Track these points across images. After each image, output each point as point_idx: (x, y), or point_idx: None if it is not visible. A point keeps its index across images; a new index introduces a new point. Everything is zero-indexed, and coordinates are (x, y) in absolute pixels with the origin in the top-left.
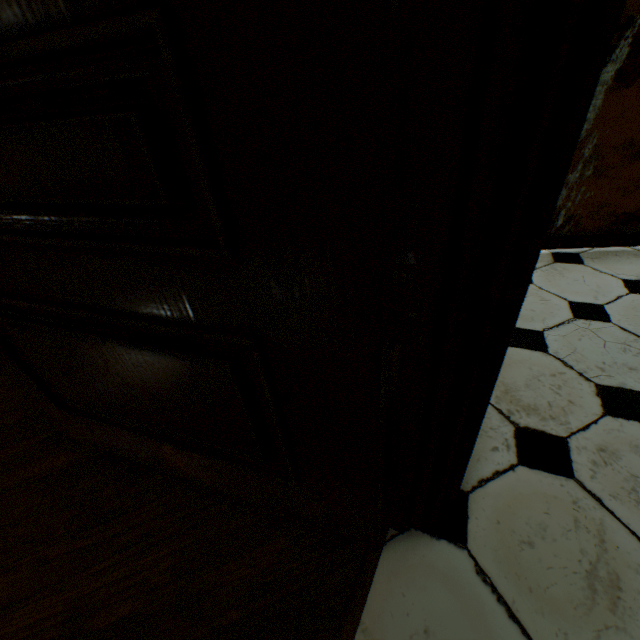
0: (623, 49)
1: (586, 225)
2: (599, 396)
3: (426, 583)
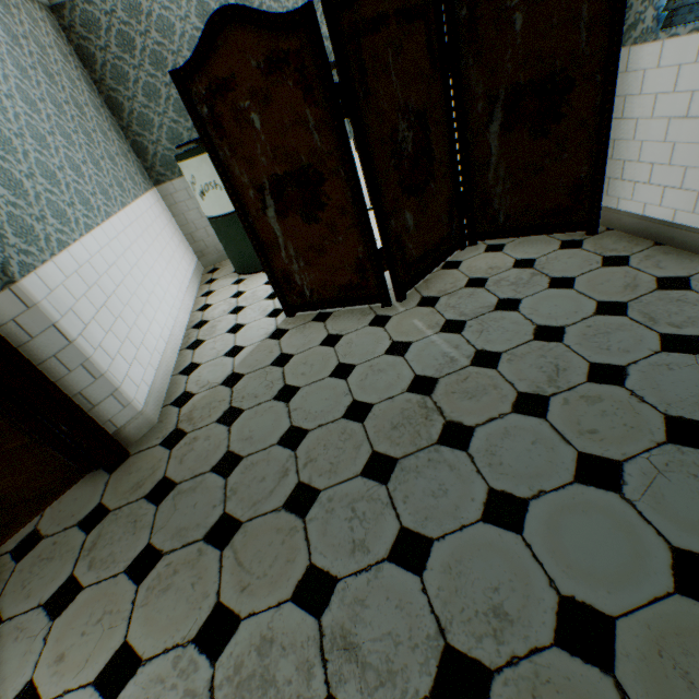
0: (270, 200)
1: (325, 294)
2: (225, 412)
3: (90, 485)
